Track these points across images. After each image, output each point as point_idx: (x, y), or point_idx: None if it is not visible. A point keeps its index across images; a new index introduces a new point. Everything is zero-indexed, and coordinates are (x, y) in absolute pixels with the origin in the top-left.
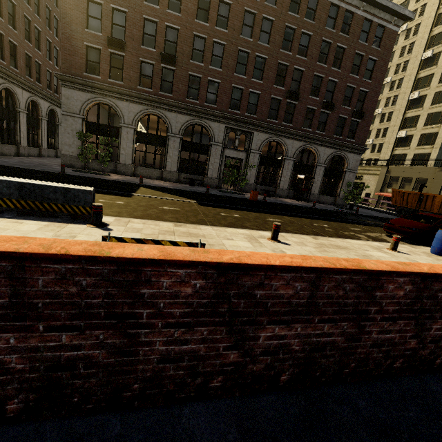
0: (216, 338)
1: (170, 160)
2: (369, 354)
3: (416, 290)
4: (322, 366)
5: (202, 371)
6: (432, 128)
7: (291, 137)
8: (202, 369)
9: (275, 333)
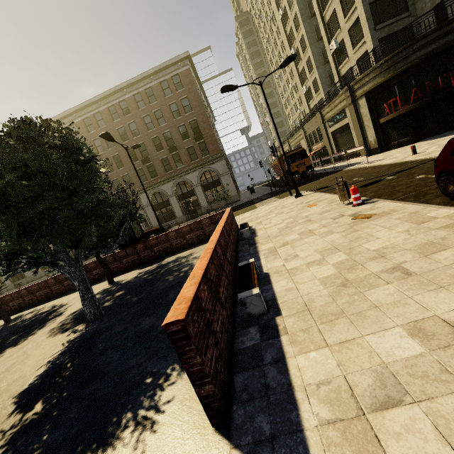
0: None
1: None
2: None
3: None
4: None
5: None
6: (313, 74)
7: (163, 183)
8: None
9: None
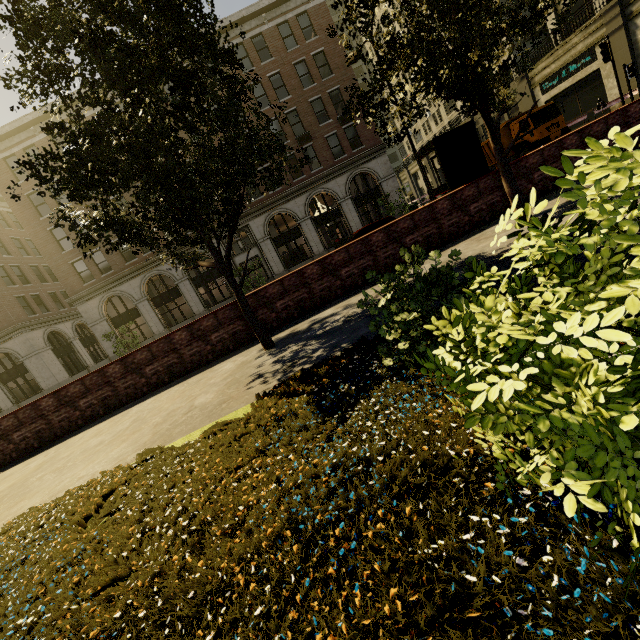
0: (2, 443)
1: (193, 304)
2: (62, 425)
3: (56, 398)
4: (46, 436)
5: (7, 453)
6: None
7: (289, 199)
8: (7, 453)
9: (19, 435)
